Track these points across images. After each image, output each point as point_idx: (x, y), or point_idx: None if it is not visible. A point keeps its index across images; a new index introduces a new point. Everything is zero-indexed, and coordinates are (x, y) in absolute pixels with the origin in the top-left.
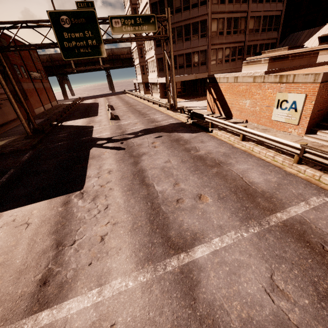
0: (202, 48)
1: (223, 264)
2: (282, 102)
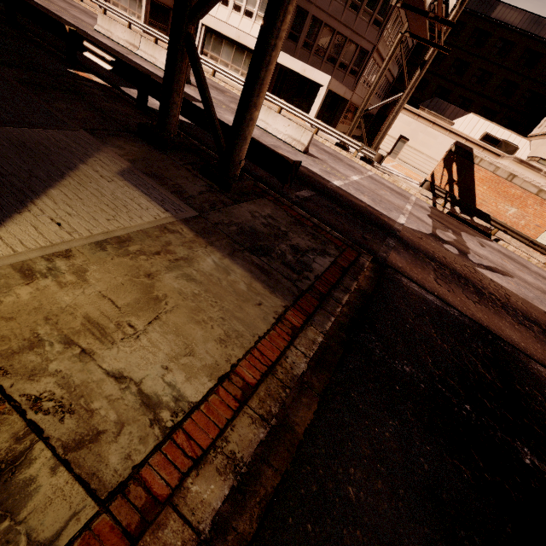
0: (365, 44)
1: None
2: None
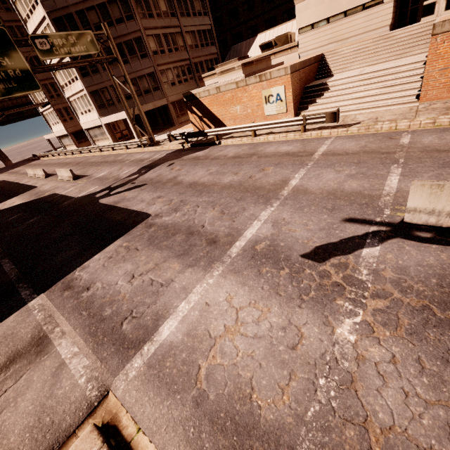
0: (148, 71)
1: (310, 178)
2: (268, 98)
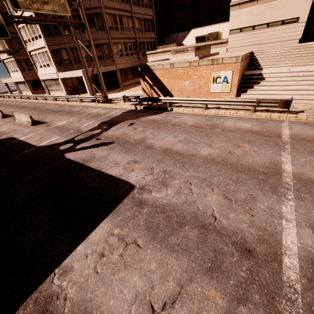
0: (103, 41)
1: (304, 166)
2: (216, 78)
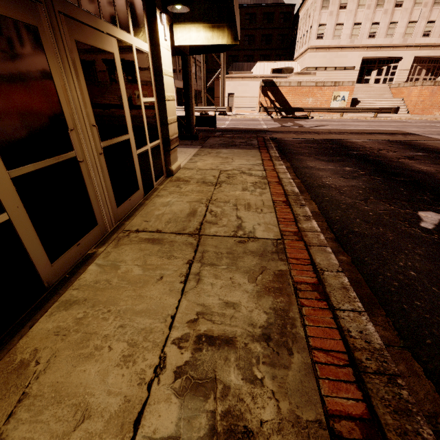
0: None
1: None
2: (336, 97)
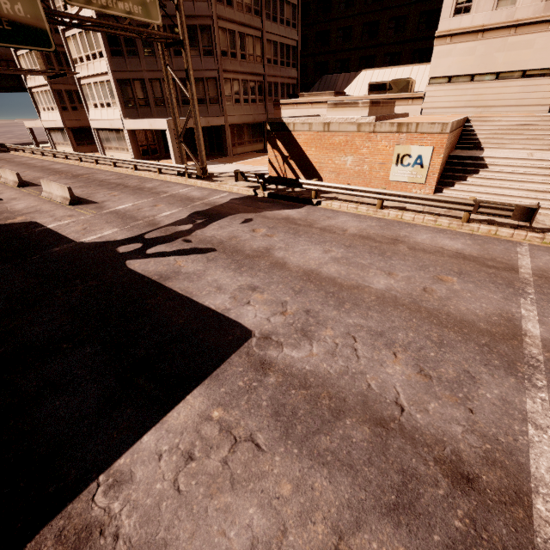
0: (209, 74)
1: None
2: (403, 157)
